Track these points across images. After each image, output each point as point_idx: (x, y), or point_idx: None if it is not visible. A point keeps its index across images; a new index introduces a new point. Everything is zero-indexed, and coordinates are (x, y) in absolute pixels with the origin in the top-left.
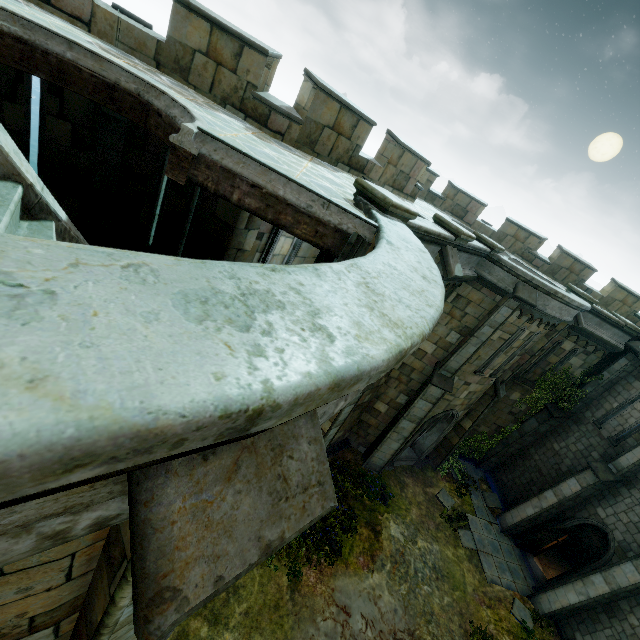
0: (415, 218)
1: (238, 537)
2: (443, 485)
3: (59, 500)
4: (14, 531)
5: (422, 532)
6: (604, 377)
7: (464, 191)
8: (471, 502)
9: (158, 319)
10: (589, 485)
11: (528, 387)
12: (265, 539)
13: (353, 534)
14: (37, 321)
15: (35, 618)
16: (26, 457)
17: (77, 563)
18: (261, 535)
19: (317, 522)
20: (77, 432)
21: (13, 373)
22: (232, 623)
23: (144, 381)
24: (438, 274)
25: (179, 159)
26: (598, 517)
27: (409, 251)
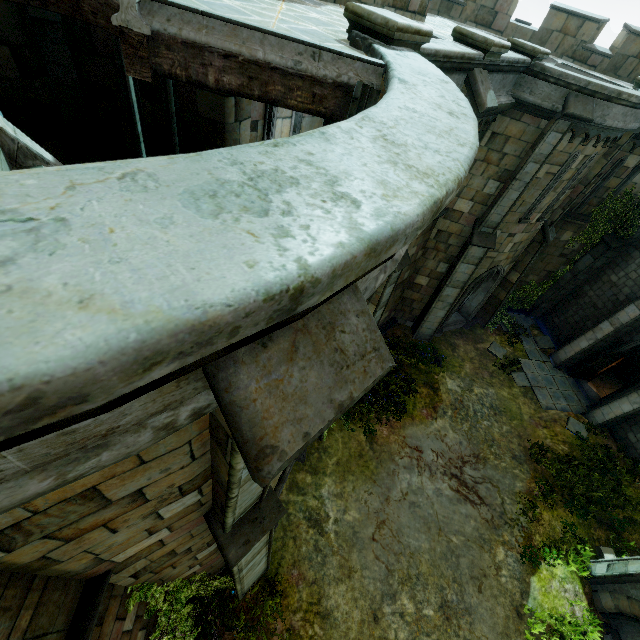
0: (429, 40)
1: (313, 403)
2: (493, 339)
3: (156, 401)
4: (133, 429)
5: (477, 381)
6: None
7: None
8: (523, 348)
9: (173, 223)
10: None
11: (582, 223)
12: (336, 401)
13: (414, 394)
14: (61, 249)
15: (182, 487)
16: (106, 363)
17: (195, 448)
18: (332, 398)
19: (380, 391)
20: (139, 336)
21: (62, 298)
22: (328, 471)
23: (181, 282)
24: (467, 105)
25: (133, 48)
26: None
27: (428, 86)
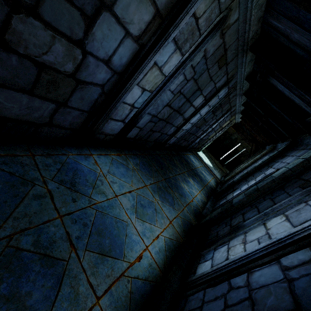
0: None
1: None
2: None
3: None
4: None
5: None
6: None
7: None
8: None
9: None
10: None
11: None
12: None
13: None
14: None
15: None
16: None
17: None
18: None
19: None
20: None
21: None
22: None
23: None
24: None
25: None
26: None
27: None
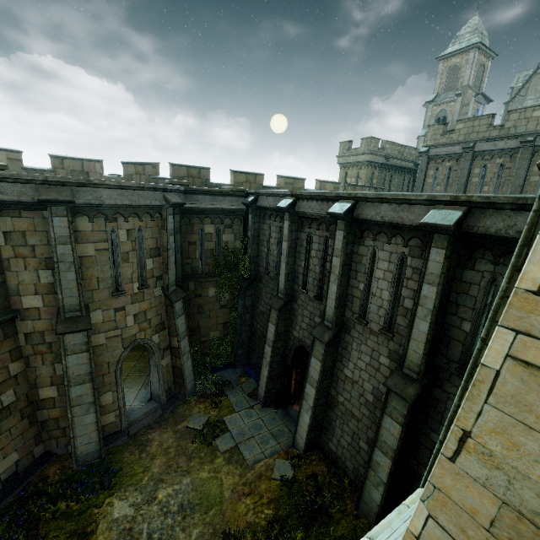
0: None
1: None
2: (197, 409)
3: None
4: None
5: (167, 479)
6: (250, 236)
7: (67, 156)
8: (229, 403)
9: None
10: (276, 320)
11: (215, 278)
12: None
13: None
14: None
15: None
16: None
17: None
18: None
19: None
20: None
21: None
22: None
23: None
24: None
25: None
26: (296, 338)
27: None
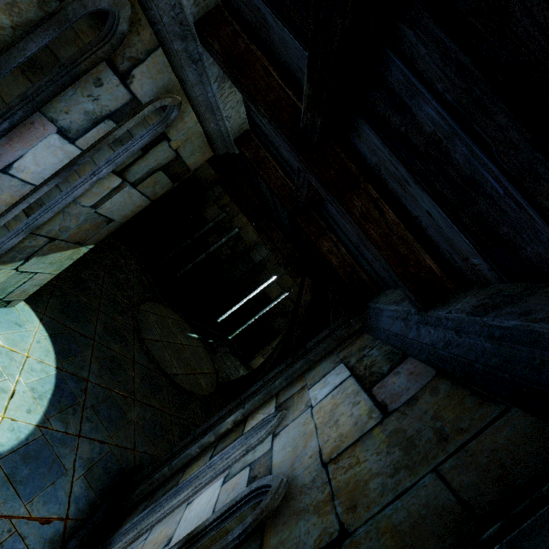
0: None
1: None
2: None
3: None
4: None
5: None
6: None
7: None
8: None
9: None
10: None
11: None
12: None
13: None
14: None
15: None
16: None
17: None
18: None
19: None
20: None
21: None
22: None
23: None
24: None
25: None
26: None
27: None
